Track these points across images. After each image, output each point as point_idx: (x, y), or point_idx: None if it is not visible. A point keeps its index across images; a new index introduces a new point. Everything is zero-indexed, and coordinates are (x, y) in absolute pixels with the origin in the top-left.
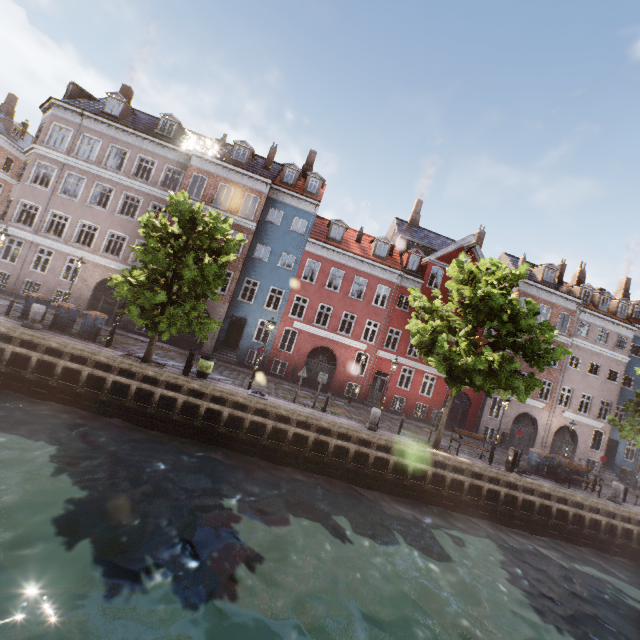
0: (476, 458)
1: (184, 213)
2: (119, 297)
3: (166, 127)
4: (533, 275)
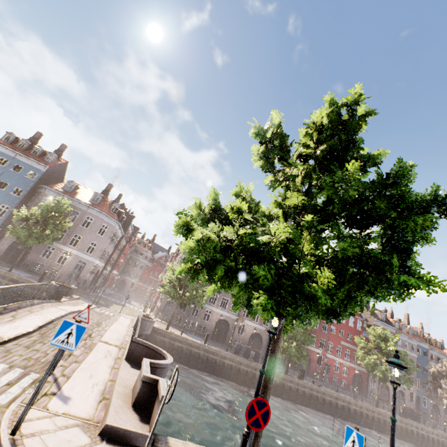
0: (387, 411)
1: None
2: (291, 352)
3: None
4: (376, 315)
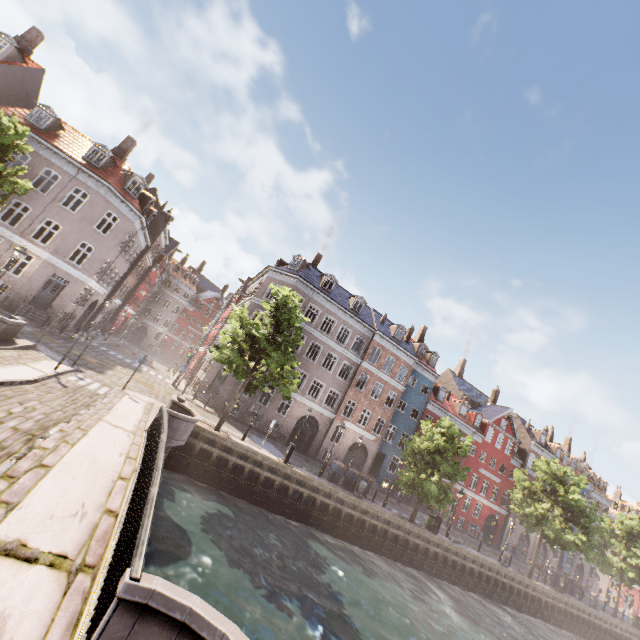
0: (539, 581)
1: (453, 435)
2: (429, 491)
3: (358, 305)
4: (534, 435)
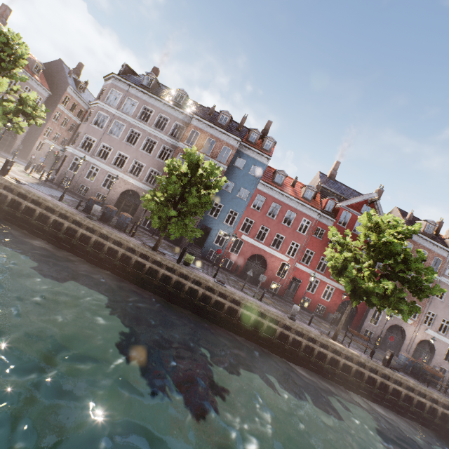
0: (361, 352)
1: (193, 161)
2: (148, 209)
3: (178, 97)
4: None
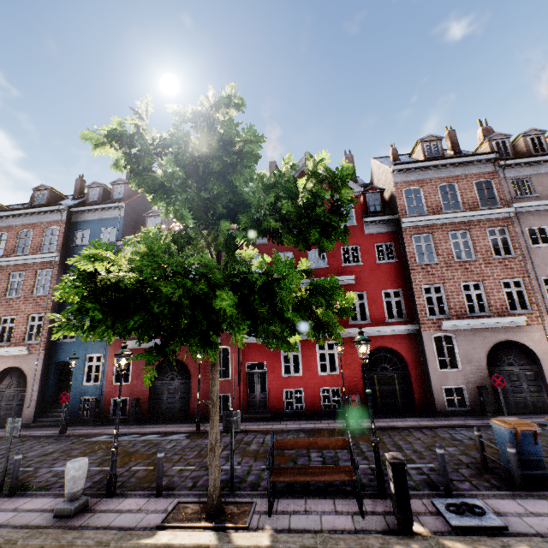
0: (345, 497)
1: None
2: None
3: None
4: (413, 160)
